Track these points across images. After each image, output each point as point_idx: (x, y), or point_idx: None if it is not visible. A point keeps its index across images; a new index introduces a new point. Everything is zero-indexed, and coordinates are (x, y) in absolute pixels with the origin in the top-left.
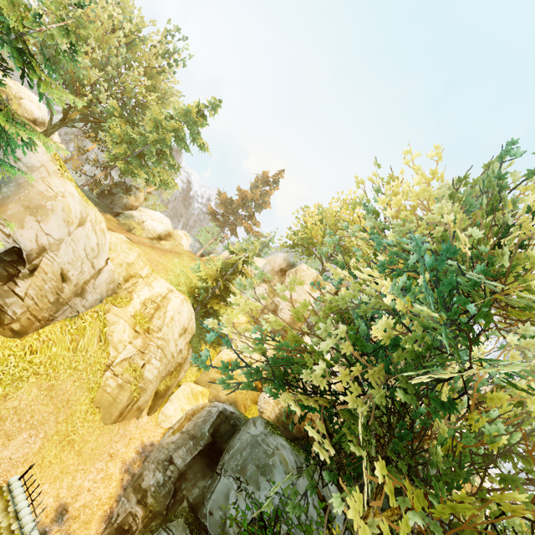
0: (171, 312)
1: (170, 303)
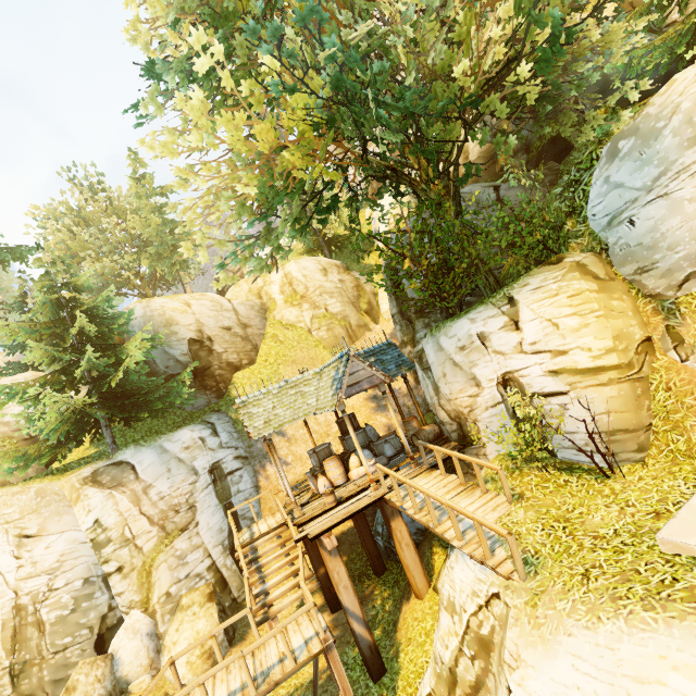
0: (299, 275)
1: (292, 273)
